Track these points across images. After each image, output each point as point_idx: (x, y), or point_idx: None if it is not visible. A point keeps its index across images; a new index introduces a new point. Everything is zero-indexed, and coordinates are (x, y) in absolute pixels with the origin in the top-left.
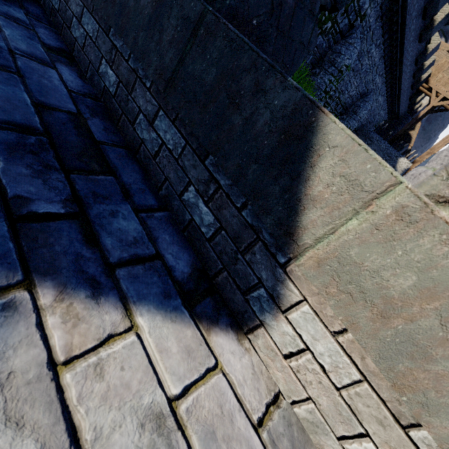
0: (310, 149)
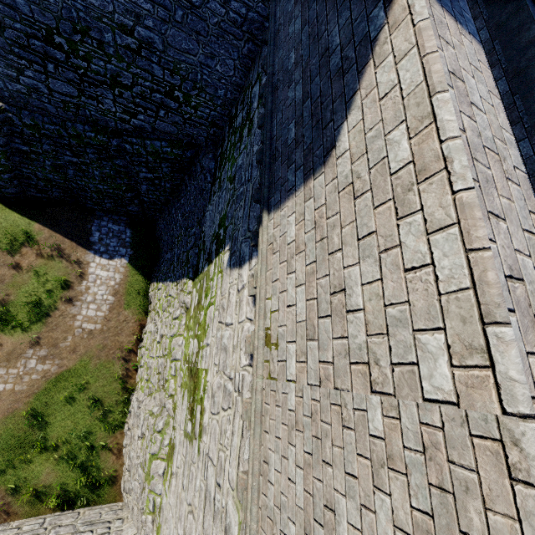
0: None
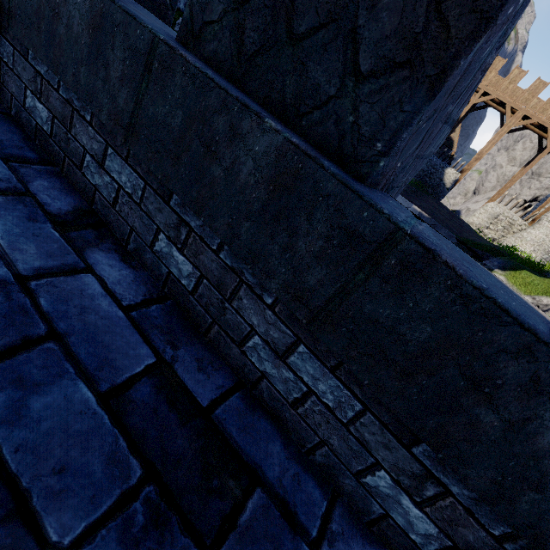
0: None
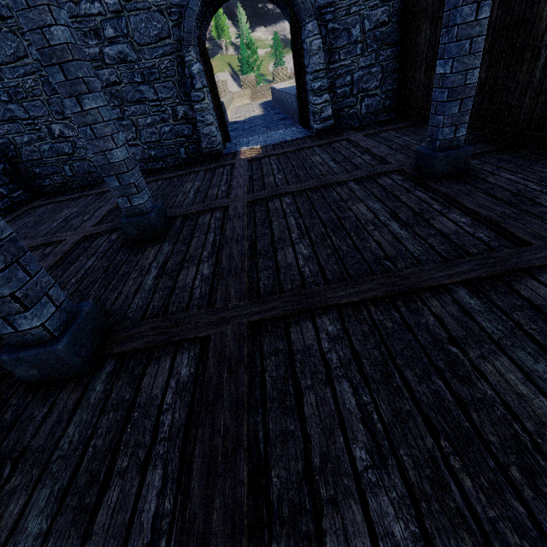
0: (224, 104)
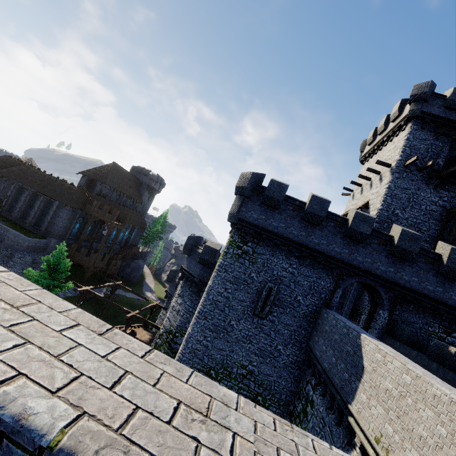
0: None
